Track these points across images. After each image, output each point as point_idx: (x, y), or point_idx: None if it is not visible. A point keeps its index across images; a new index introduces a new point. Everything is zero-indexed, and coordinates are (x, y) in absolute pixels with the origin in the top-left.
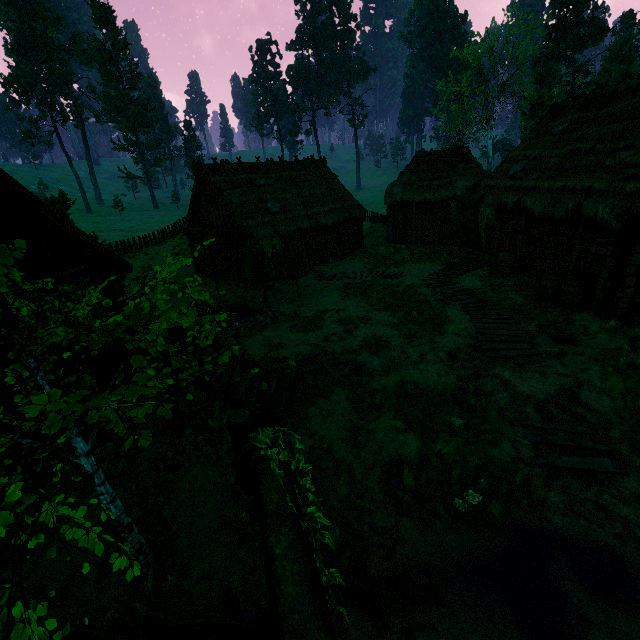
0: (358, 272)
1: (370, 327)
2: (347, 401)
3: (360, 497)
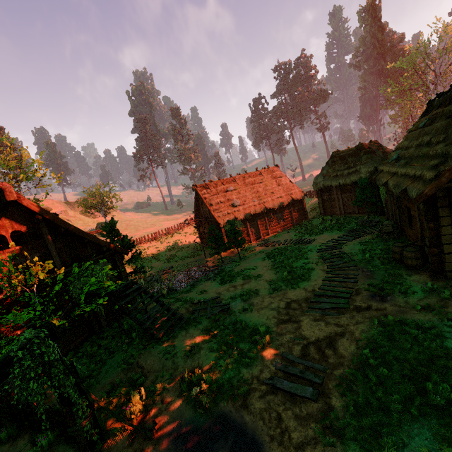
0: (288, 239)
1: (256, 282)
2: (204, 329)
3: (169, 383)
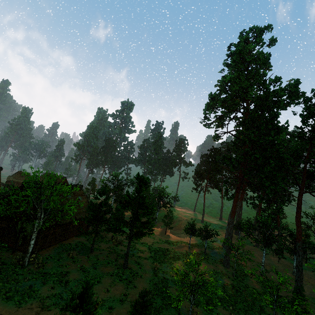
0: None
1: None
2: None
3: None
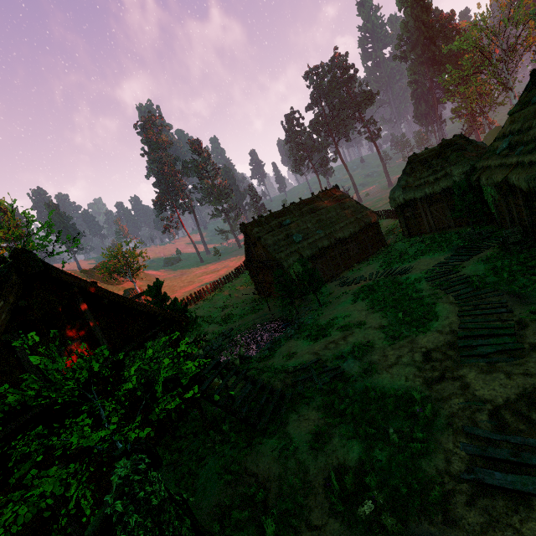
0: (374, 273)
1: (362, 332)
2: (321, 407)
3: (306, 496)
